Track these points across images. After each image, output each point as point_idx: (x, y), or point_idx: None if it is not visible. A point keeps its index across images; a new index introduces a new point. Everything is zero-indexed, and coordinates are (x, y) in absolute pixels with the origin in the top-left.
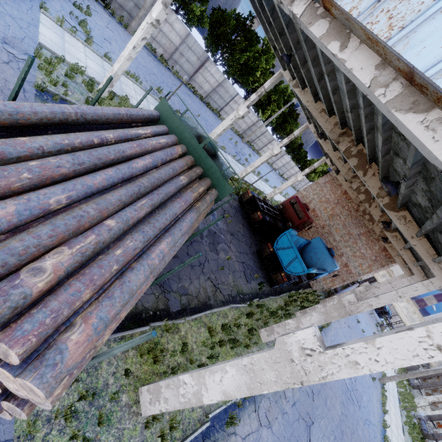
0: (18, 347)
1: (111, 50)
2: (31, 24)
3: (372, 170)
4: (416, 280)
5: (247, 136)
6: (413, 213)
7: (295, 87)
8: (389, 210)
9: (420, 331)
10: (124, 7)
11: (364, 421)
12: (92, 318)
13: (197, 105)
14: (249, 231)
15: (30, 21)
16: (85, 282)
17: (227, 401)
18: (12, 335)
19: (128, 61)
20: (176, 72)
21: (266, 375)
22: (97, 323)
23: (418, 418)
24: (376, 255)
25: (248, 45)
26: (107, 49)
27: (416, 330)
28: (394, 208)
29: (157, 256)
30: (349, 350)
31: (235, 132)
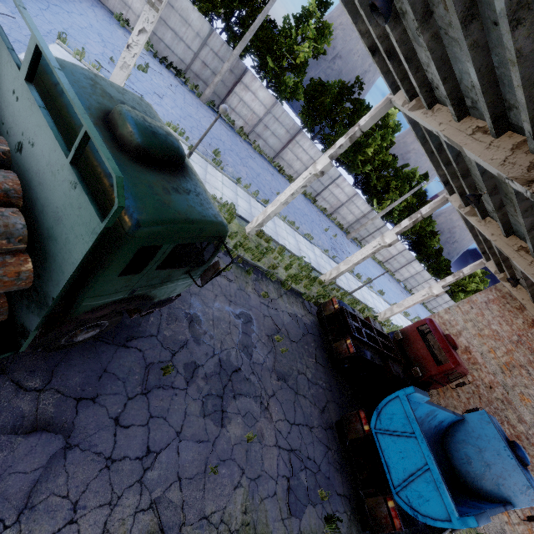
0: None
1: (157, 103)
2: (22, 43)
3: None
4: None
5: (354, 230)
6: None
7: (414, 109)
8: None
9: None
10: (200, 77)
11: None
12: None
13: (281, 184)
14: (329, 375)
15: (24, 41)
16: None
17: None
18: None
19: (123, 71)
20: (257, 146)
21: None
22: None
23: None
24: None
25: (357, 117)
26: (151, 100)
27: None
28: None
29: None
30: None
31: (336, 224)
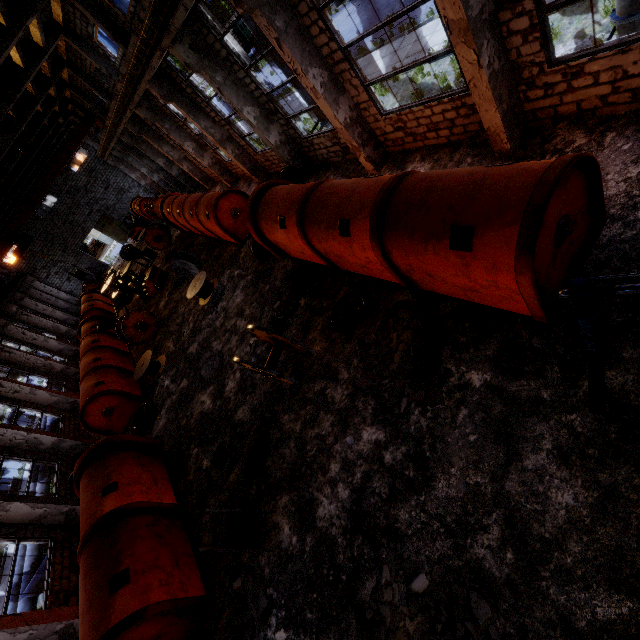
0: None
1: None
2: None
3: None
4: None
5: None
6: None
7: None
8: None
9: None
10: None
11: None
12: None
13: None
14: None
15: None
16: None
17: None
18: None
19: None
20: None
21: None
22: None
23: None
24: None
25: None
26: None
27: None
28: None
29: None
30: None
31: None
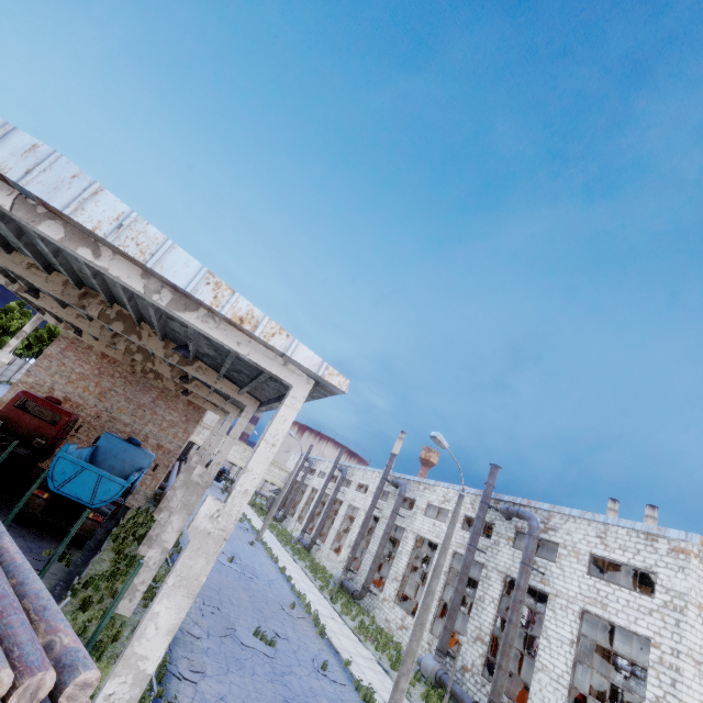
0: (50, 667)
1: None
2: None
3: (146, 331)
4: (234, 416)
5: None
6: (205, 361)
7: None
8: (185, 367)
9: (263, 443)
10: None
11: (269, 584)
12: (59, 626)
13: None
14: None
15: None
16: (15, 612)
17: (147, 702)
18: (35, 668)
19: None
20: None
21: (197, 567)
22: (67, 625)
23: (298, 540)
24: (186, 414)
25: None
26: None
27: (261, 445)
28: (187, 362)
29: (23, 558)
30: (239, 487)
31: None
